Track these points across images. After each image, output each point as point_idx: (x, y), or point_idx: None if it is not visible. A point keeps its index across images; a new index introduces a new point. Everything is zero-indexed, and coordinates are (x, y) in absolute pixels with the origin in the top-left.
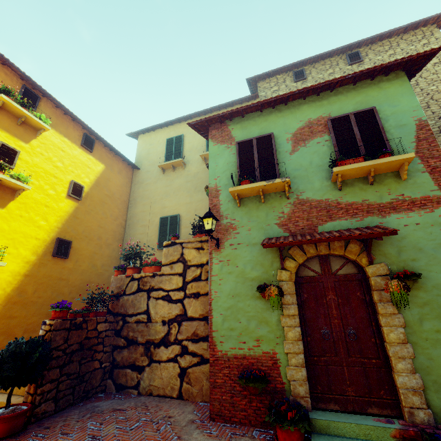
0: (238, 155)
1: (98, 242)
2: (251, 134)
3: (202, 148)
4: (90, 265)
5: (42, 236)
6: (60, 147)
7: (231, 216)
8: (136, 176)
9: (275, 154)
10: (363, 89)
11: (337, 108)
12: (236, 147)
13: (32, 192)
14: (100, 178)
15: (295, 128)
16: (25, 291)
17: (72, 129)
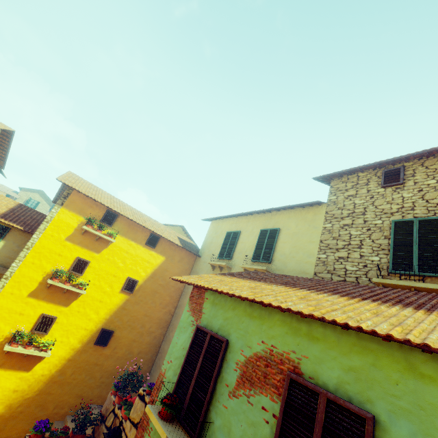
0: (190, 347)
1: (141, 330)
2: (215, 320)
3: (250, 254)
4: (127, 352)
5: (90, 327)
6: (126, 250)
7: (152, 436)
8: (196, 264)
9: (212, 382)
10: (373, 344)
11: (314, 355)
12: (193, 333)
13: (92, 291)
14: (157, 270)
15: (252, 349)
16: (65, 372)
17: (141, 232)
